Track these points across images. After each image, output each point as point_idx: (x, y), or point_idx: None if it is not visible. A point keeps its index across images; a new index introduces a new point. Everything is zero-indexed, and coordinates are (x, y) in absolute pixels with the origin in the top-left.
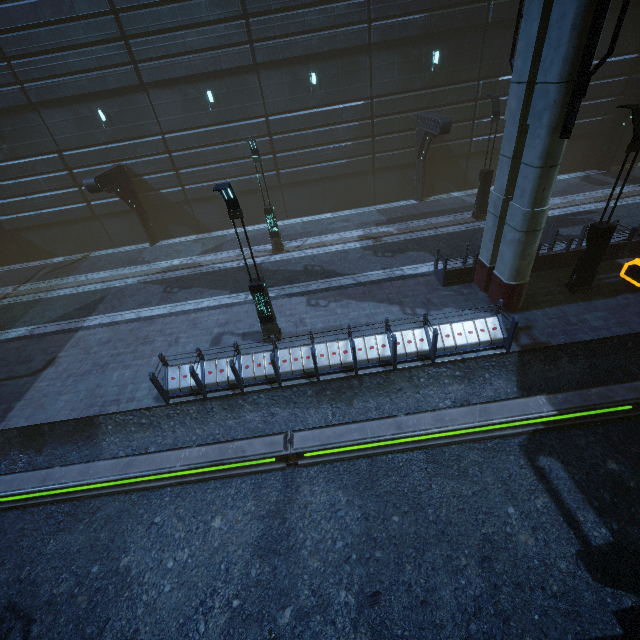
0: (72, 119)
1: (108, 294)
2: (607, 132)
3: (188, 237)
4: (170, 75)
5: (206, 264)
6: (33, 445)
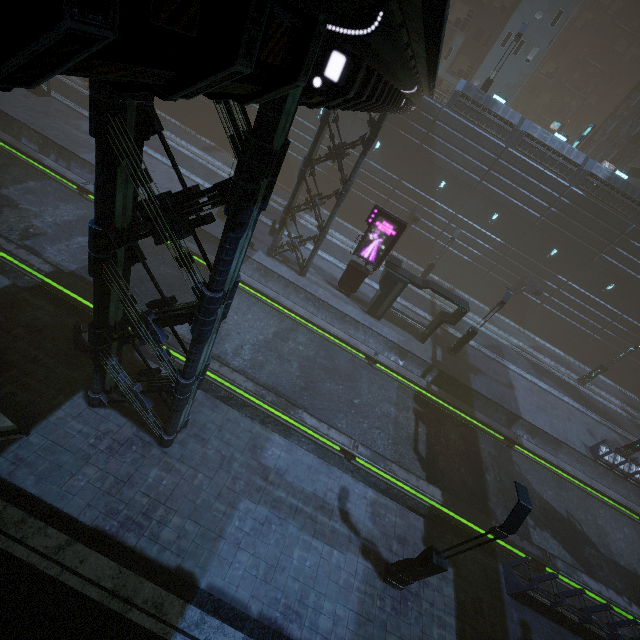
0: (539, 242)
1: (500, 345)
2: None
3: (511, 322)
4: (608, 268)
5: (542, 362)
6: (530, 434)
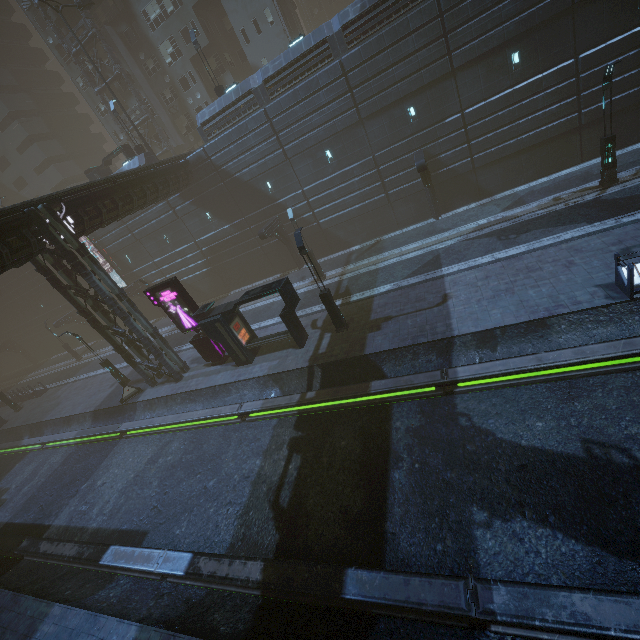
0: (387, 123)
1: (439, 254)
2: None
3: (469, 205)
4: (480, 52)
5: (522, 214)
6: (487, 346)
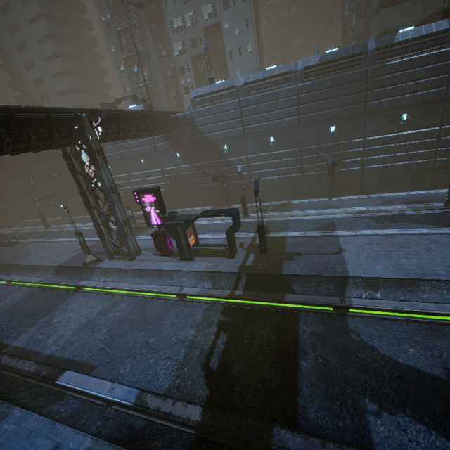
0: (315, 131)
1: (333, 221)
2: None
3: (353, 196)
4: (385, 106)
5: (392, 211)
6: (371, 289)
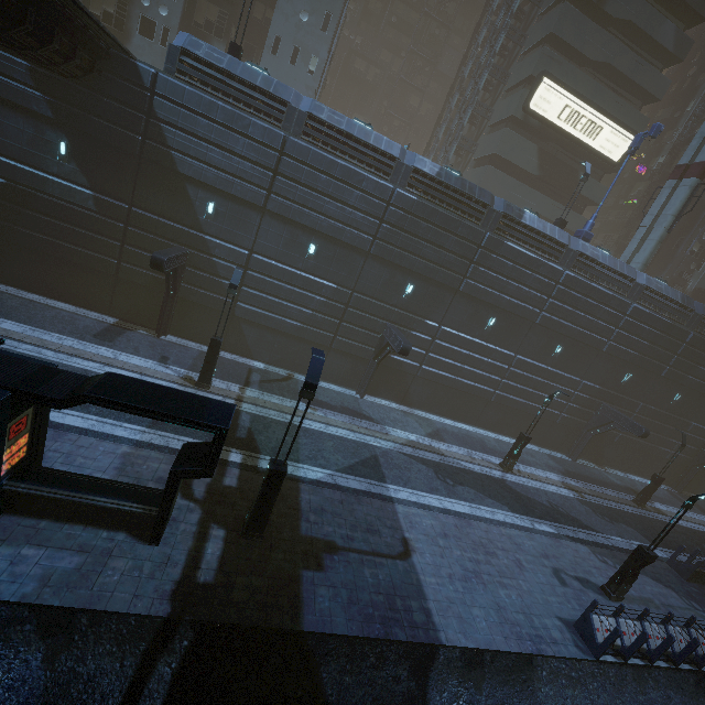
0: (386, 277)
1: (377, 454)
2: (683, 465)
3: (392, 403)
4: (480, 297)
5: (448, 455)
6: (472, 676)
